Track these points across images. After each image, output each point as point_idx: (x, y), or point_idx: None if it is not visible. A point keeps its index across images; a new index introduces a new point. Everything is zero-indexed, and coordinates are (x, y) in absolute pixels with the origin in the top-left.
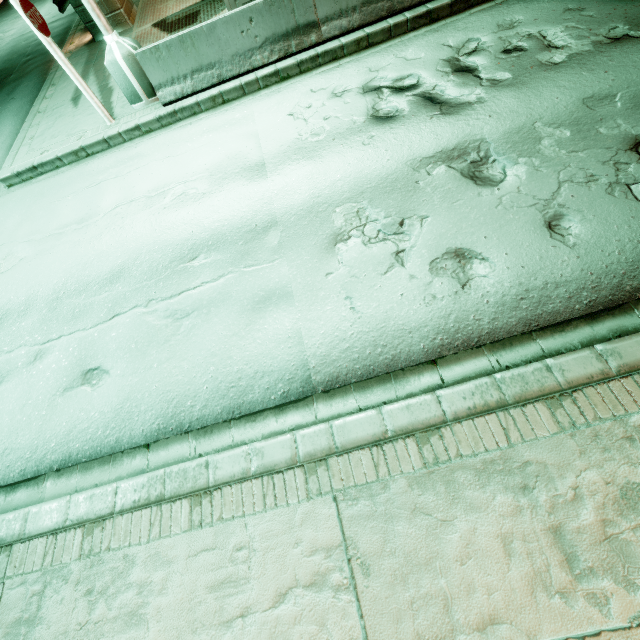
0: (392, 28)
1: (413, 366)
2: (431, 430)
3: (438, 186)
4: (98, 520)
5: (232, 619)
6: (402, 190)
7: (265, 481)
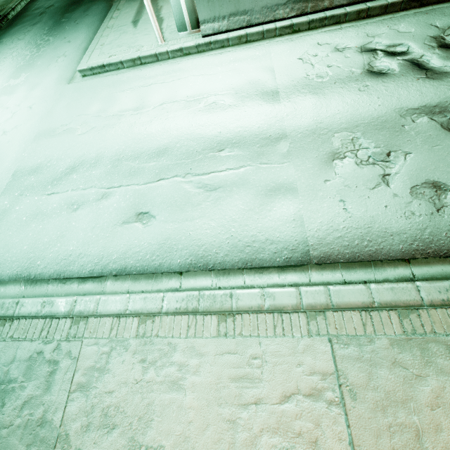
0: (388, 6)
1: (390, 260)
2: (410, 309)
3: (421, 132)
4: (149, 315)
5: (248, 404)
6: (390, 130)
7: (275, 316)
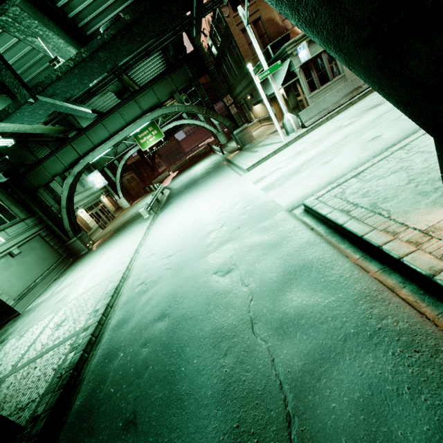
0: None
1: None
2: None
3: None
4: None
5: None
6: None
7: None
